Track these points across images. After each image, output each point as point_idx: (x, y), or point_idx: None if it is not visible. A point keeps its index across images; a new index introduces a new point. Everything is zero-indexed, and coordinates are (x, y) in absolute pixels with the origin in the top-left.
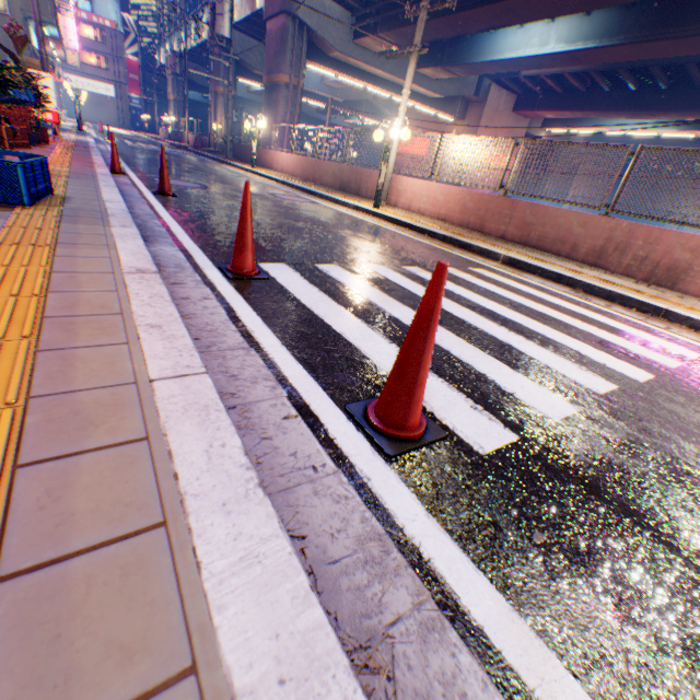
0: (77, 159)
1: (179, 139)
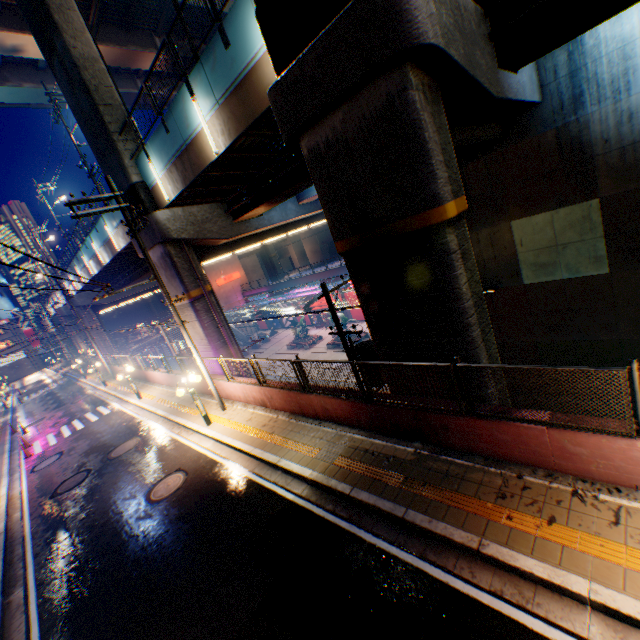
0: (3, 436)
1: (71, 362)
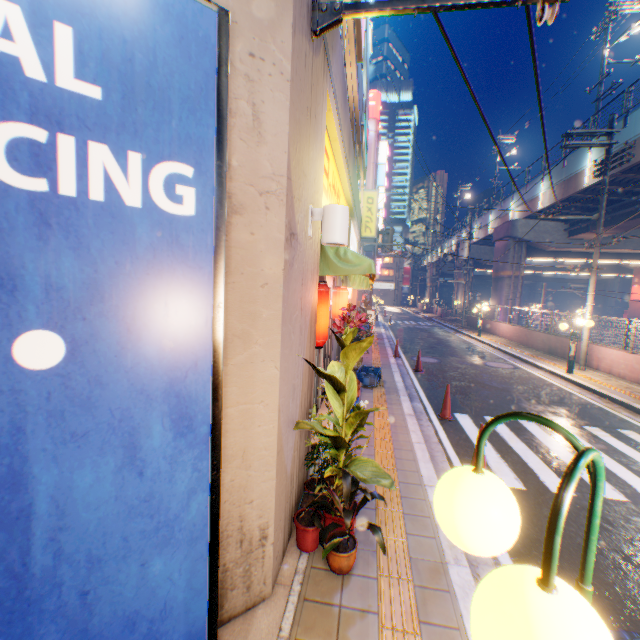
0: (380, 351)
1: (429, 310)
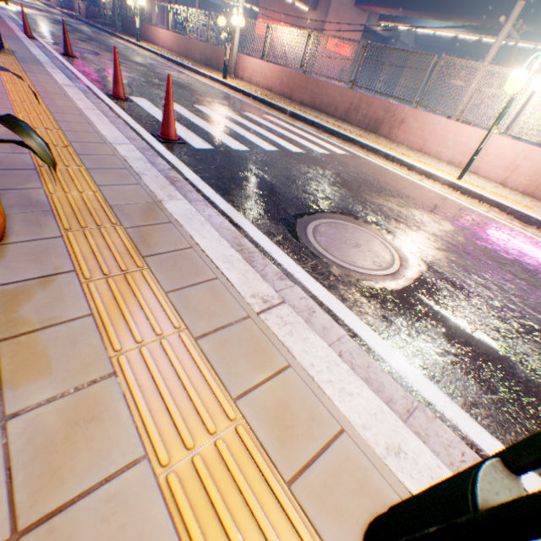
0: None
1: (71, 8)
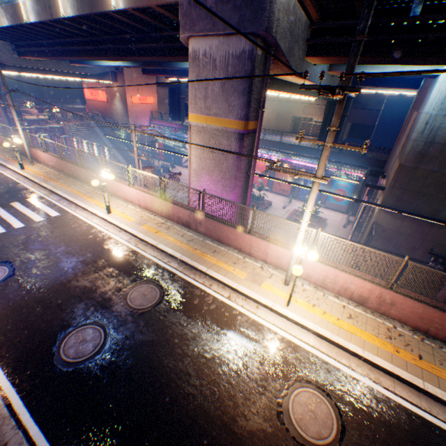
0: None
1: None
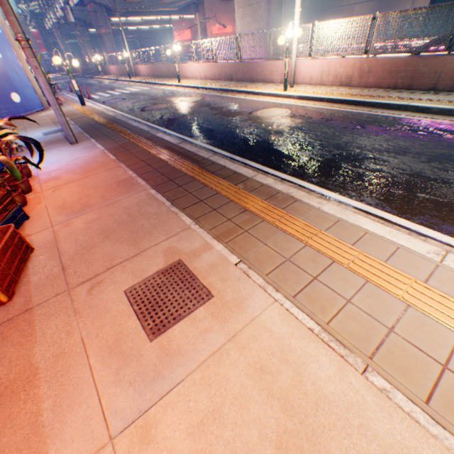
0: None
1: (75, 72)
